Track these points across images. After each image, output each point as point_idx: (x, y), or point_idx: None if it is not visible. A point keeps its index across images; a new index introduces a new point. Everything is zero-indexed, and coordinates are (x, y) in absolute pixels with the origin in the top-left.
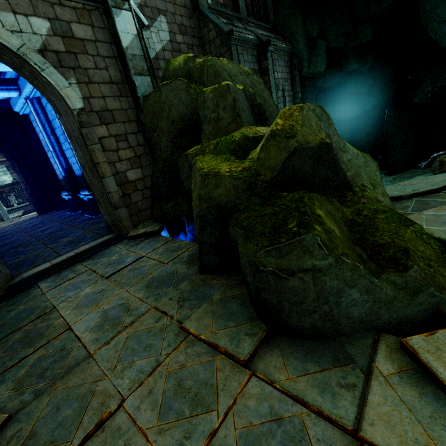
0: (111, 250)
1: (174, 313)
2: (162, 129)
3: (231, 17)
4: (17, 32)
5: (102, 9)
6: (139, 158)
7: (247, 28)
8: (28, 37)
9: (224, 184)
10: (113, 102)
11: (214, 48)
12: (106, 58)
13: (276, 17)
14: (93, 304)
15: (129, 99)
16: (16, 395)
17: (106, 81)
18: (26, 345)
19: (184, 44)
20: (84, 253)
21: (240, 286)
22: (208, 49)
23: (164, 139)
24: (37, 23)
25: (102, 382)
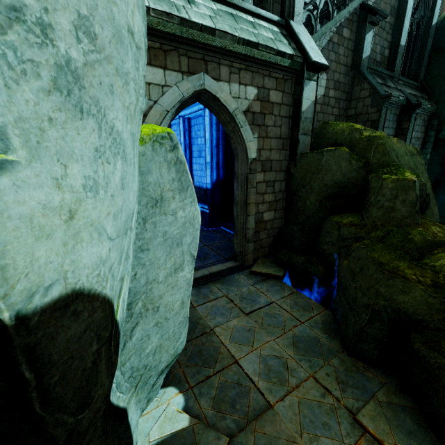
0: (236, 279)
1: (339, 395)
2: (313, 188)
3: (383, 76)
4: (236, 98)
5: (294, 78)
6: (276, 202)
7: (397, 88)
8: (241, 101)
9: (414, 294)
10: (275, 154)
11: (361, 105)
12: (283, 117)
13: (427, 75)
14: (248, 343)
15: (286, 152)
16: (219, 416)
17: (277, 137)
18: (205, 364)
19: (333, 99)
20: (215, 274)
21: (404, 395)
22: (354, 105)
23: (312, 198)
24: (250, 90)
25: (296, 444)
